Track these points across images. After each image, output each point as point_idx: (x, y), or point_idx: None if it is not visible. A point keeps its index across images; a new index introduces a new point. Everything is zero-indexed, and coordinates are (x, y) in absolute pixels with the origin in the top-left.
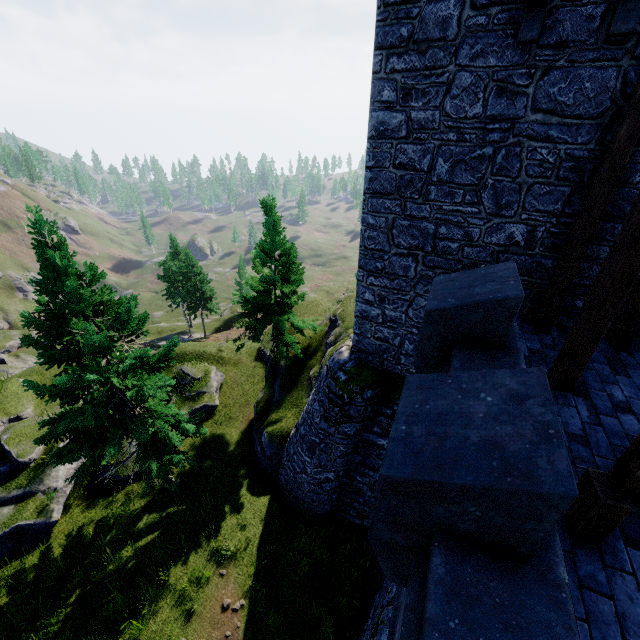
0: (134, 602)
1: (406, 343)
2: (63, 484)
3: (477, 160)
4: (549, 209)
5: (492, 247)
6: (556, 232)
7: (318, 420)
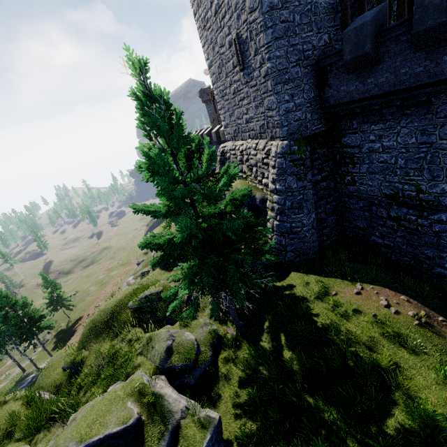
0: (335, 346)
1: (307, 114)
2: (184, 402)
3: (307, 12)
4: (331, 25)
5: (321, 48)
6: (335, 33)
7: (296, 185)
